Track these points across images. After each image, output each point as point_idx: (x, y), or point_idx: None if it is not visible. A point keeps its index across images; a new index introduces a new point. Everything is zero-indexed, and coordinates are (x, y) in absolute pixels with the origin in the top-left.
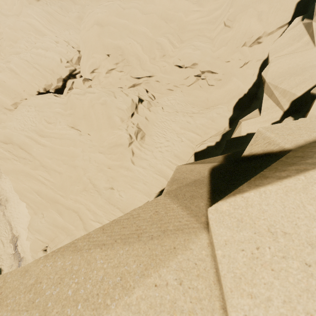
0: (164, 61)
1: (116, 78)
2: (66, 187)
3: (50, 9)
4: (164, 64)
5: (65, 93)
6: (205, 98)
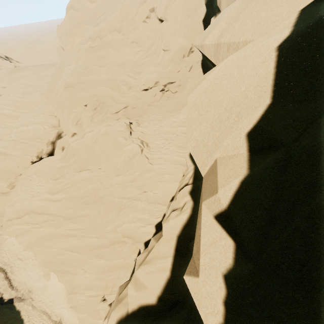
0: (132, 91)
1: (97, 121)
2: (98, 226)
3: (14, 97)
4: (133, 94)
5: (57, 152)
6: (175, 103)
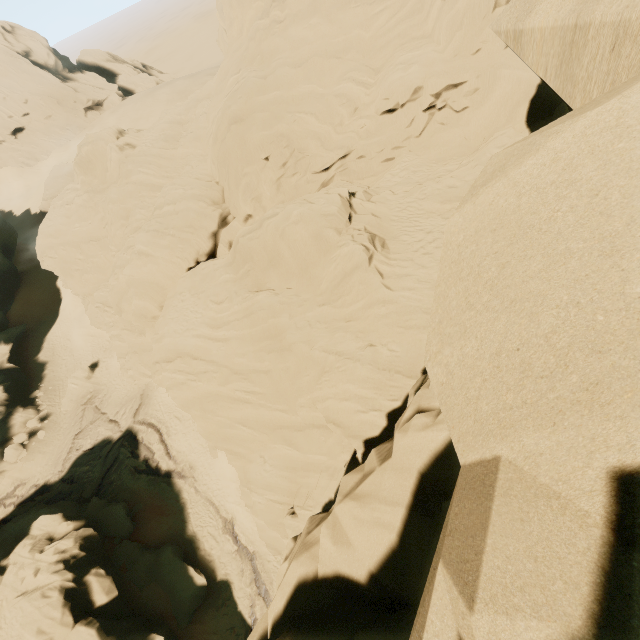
0: (360, 118)
1: (289, 190)
2: (285, 393)
3: (154, 150)
4: (361, 124)
5: (221, 252)
6: (460, 137)
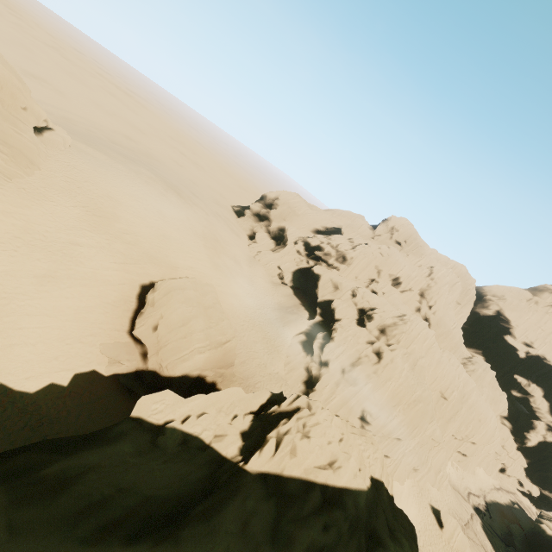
0: None
1: None
2: None
3: None
4: None
5: None
6: None
